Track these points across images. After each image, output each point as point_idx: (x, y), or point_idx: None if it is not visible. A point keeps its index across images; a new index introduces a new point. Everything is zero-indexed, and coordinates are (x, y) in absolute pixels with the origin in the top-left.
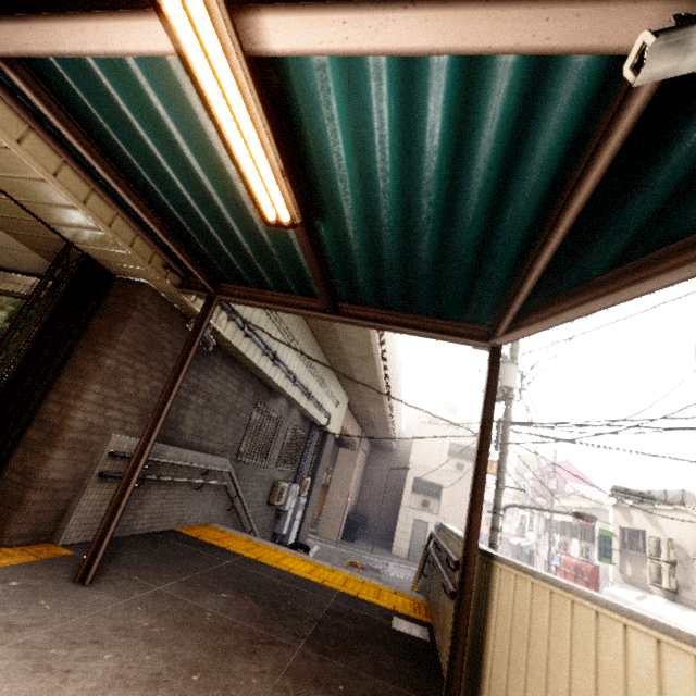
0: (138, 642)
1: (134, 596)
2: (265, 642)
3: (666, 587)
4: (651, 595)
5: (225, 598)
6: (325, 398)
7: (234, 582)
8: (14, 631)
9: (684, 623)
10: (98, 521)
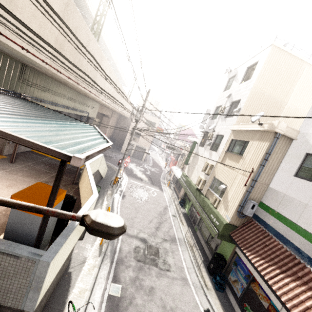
0: (25, 172)
1: (23, 165)
2: (49, 173)
3: (181, 167)
4: (179, 169)
5: (42, 166)
6: (85, 107)
7: (45, 163)
8: (4, 170)
9: (178, 175)
10: (10, 150)
